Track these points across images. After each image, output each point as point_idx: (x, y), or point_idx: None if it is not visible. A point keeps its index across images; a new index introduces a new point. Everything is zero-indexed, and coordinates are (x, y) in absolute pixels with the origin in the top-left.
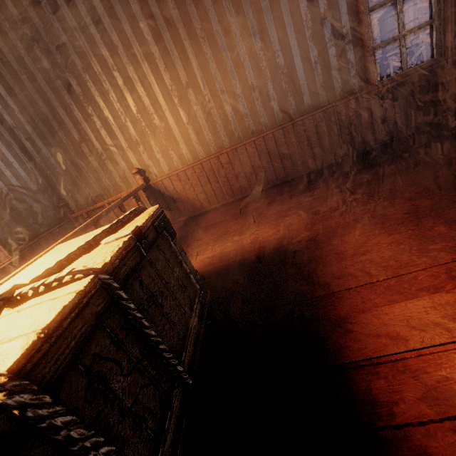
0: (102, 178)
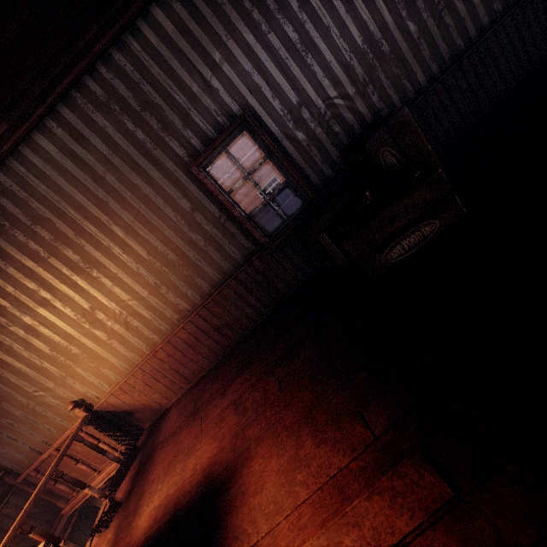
0: (38, 426)
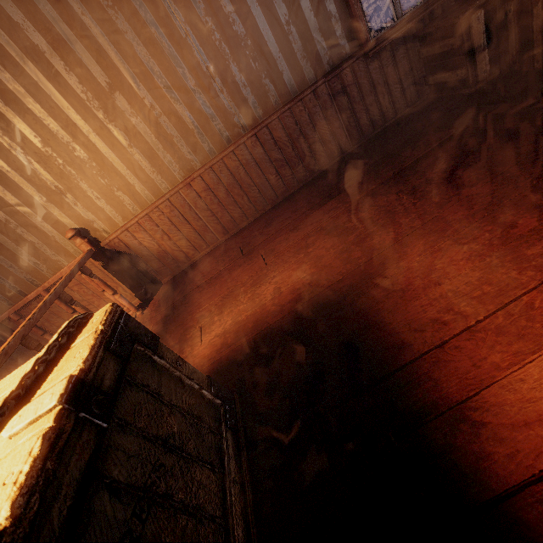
0: (21, 257)
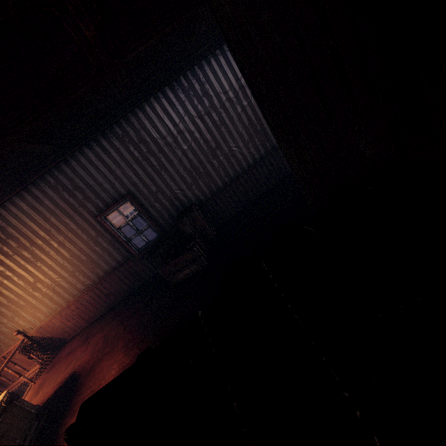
0: None
